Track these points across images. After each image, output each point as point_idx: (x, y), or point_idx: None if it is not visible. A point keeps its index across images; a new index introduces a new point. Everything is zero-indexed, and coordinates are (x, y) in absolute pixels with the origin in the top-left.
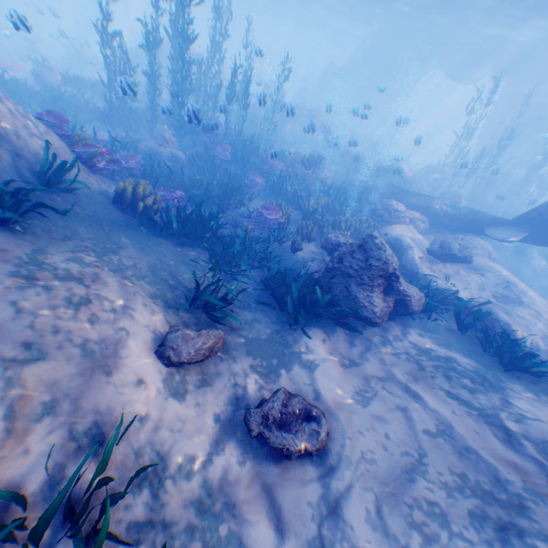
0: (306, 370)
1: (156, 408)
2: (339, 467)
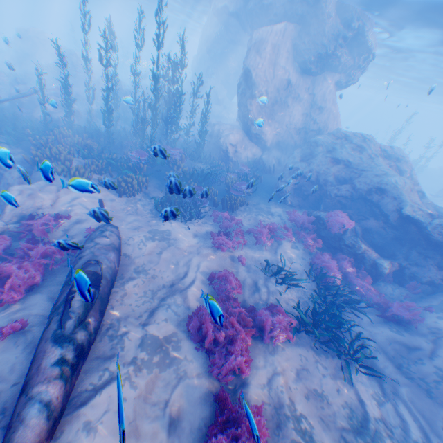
0: None
1: None
2: None
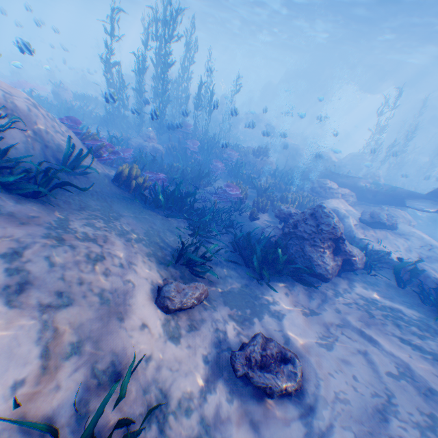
0: (275, 318)
1: (157, 350)
2: (317, 407)
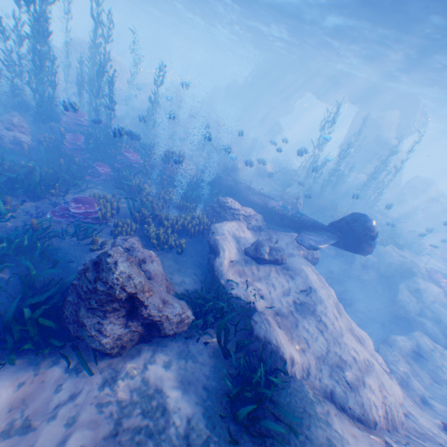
0: None
1: None
2: None
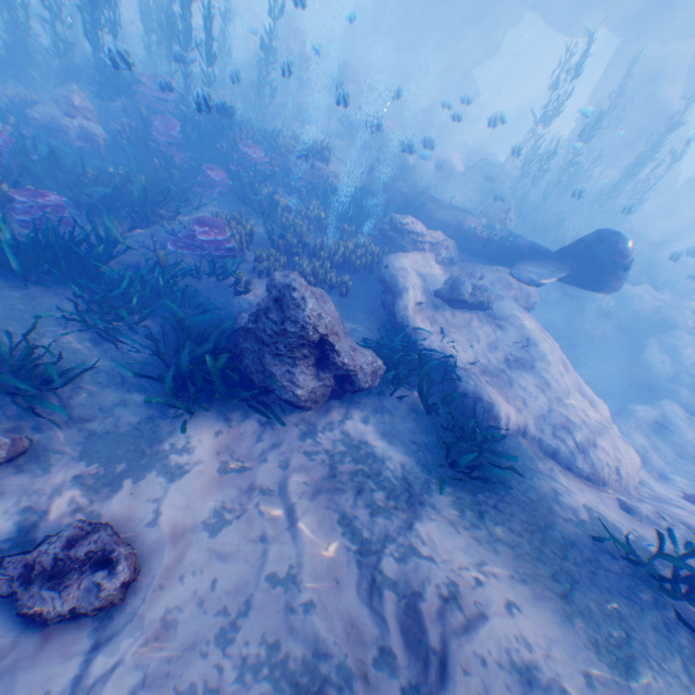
0: (166, 479)
1: None
2: (122, 635)
